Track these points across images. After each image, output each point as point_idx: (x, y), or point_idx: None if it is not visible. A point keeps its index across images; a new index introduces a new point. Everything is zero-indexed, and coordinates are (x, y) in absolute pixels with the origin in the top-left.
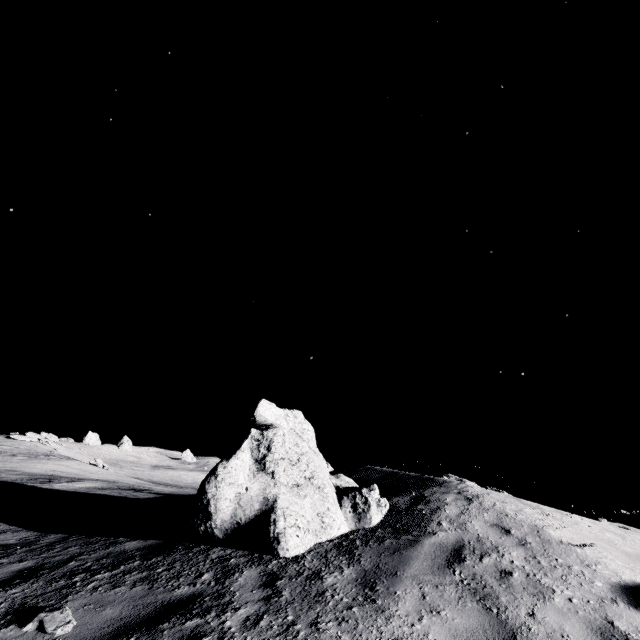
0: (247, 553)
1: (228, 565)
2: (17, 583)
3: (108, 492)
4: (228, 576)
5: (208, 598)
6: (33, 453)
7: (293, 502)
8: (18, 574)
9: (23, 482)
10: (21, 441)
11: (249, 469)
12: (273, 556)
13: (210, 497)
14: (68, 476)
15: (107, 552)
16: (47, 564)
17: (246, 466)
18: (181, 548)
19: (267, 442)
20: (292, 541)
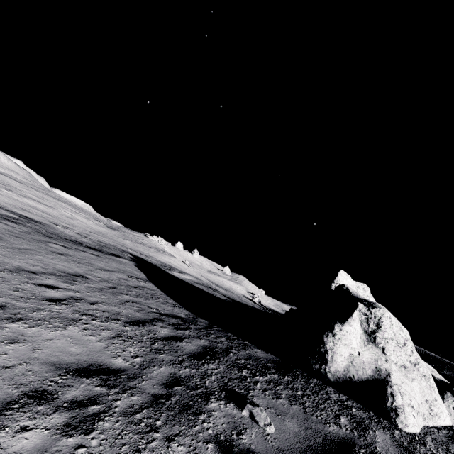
0: (361, 407)
1: (354, 415)
2: (209, 359)
3: (201, 287)
4: (364, 430)
5: (364, 451)
6: (157, 248)
7: (403, 381)
8: (205, 350)
9: (159, 266)
10: (151, 239)
11: (360, 337)
12: (390, 423)
13: (328, 348)
14: (175, 267)
15: (247, 353)
16: (216, 348)
17: (357, 334)
18: (299, 374)
19: (375, 319)
20: (410, 419)
